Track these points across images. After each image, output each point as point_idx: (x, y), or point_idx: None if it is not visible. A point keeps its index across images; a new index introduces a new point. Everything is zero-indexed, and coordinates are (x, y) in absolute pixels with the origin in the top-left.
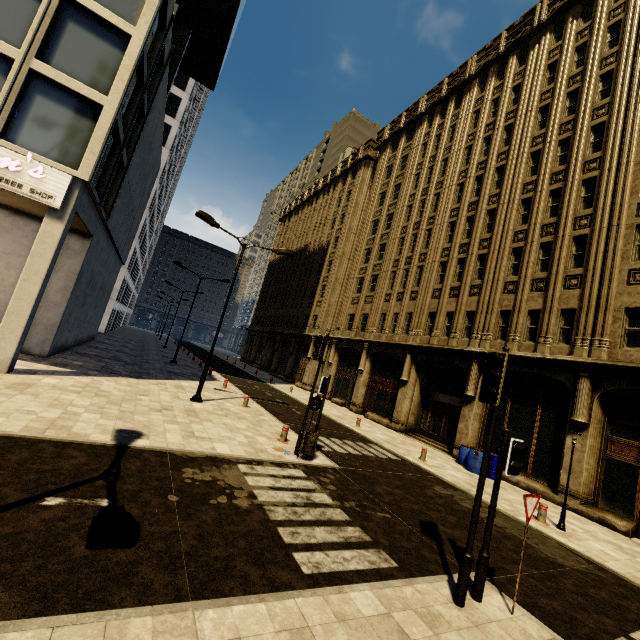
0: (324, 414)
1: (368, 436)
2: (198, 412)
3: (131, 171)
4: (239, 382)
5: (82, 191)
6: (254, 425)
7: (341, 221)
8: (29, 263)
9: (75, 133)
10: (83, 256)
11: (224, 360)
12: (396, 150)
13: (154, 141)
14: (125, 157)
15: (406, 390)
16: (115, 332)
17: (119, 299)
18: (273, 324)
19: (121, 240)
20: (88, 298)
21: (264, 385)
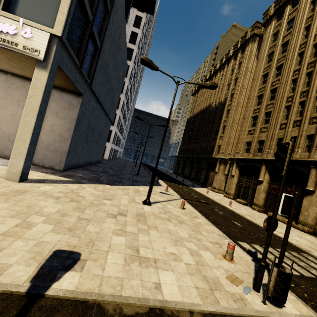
0: (239, 214)
1: (291, 241)
2: (146, 216)
3: (105, 56)
4: (174, 187)
5: (60, 49)
6: (194, 232)
7: (234, 83)
8: (27, 103)
9: (52, 2)
10: (78, 108)
11: (165, 173)
12: (281, 19)
13: (120, 43)
14: (97, 39)
15: (313, 198)
16: (113, 159)
17: (114, 143)
18: (191, 153)
19: (107, 105)
20: (90, 138)
21: (189, 188)
